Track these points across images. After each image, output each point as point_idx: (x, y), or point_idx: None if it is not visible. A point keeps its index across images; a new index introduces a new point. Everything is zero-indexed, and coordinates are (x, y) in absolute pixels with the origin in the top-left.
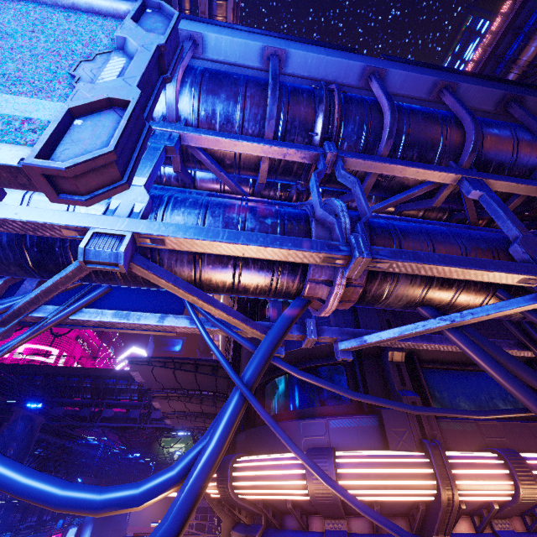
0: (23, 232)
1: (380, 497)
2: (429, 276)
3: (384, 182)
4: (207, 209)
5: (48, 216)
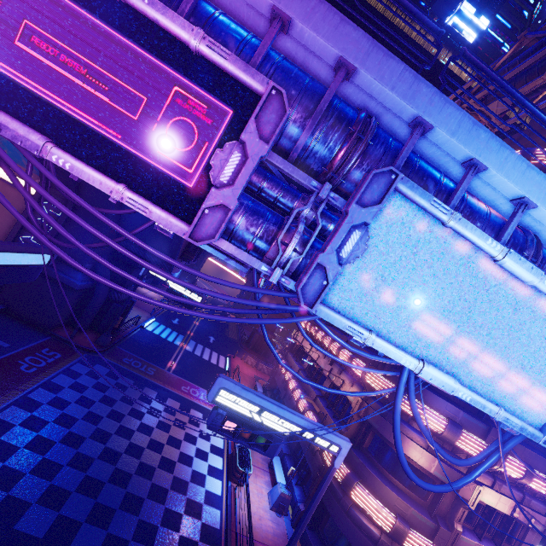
0: None
1: (469, 452)
2: None
3: None
4: None
5: None
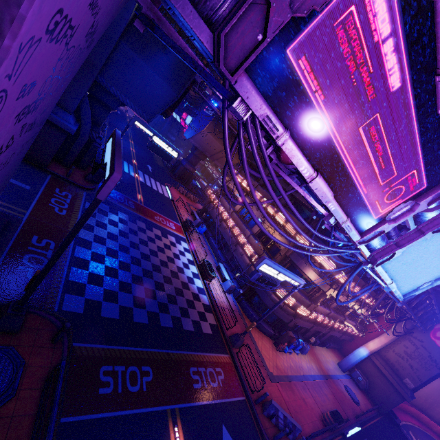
0: None
1: (339, 279)
2: None
3: None
4: None
5: None
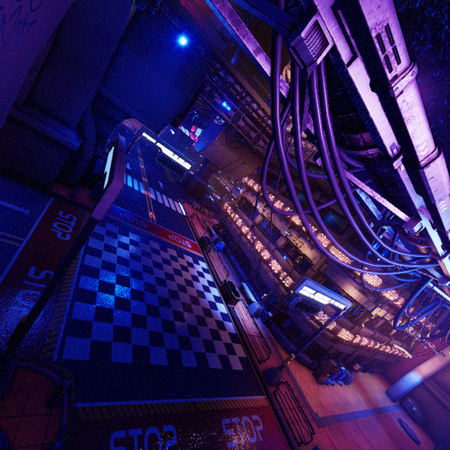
0: None
1: (385, 295)
2: None
3: None
4: None
5: None
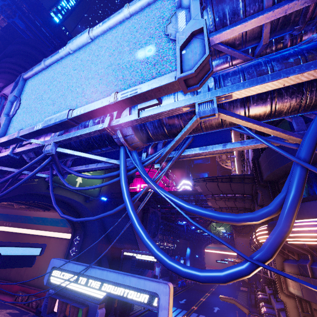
0: (167, 116)
1: None
2: None
3: None
4: (243, 72)
5: (176, 105)
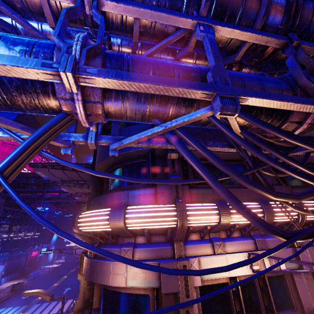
0: None
1: (147, 227)
2: (150, 95)
3: (150, 29)
4: None
5: None
